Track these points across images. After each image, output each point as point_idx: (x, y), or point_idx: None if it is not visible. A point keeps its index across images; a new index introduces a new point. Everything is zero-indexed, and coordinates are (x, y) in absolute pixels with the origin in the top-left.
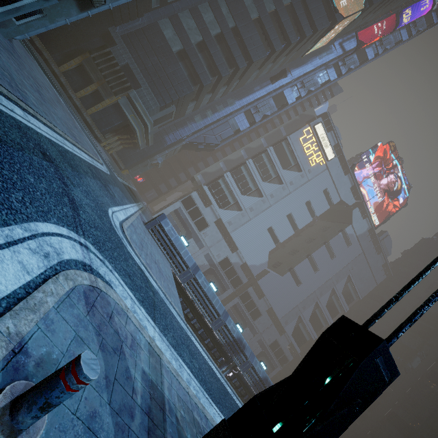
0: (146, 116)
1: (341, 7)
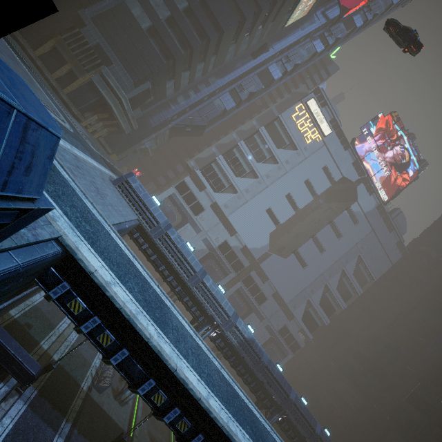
0: (119, 90)
1: None
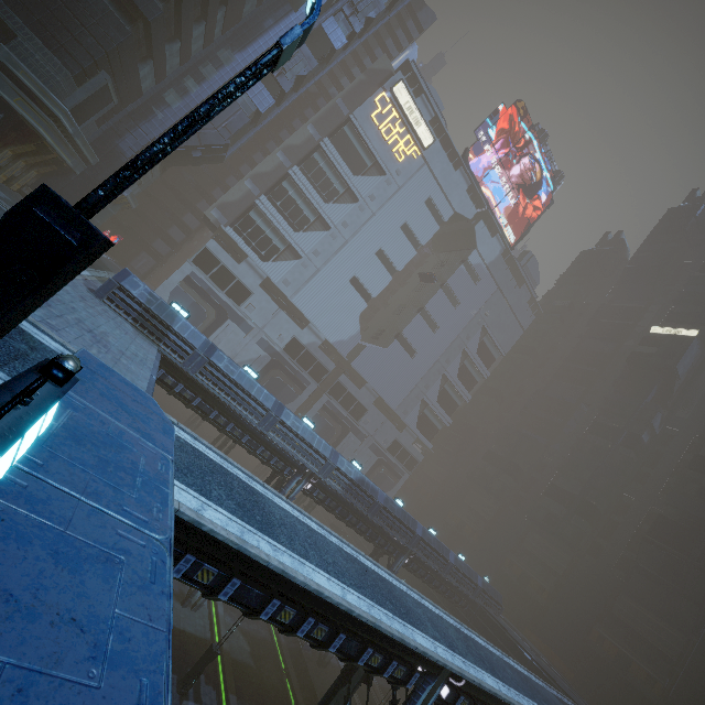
0: (48, 96)
1: None
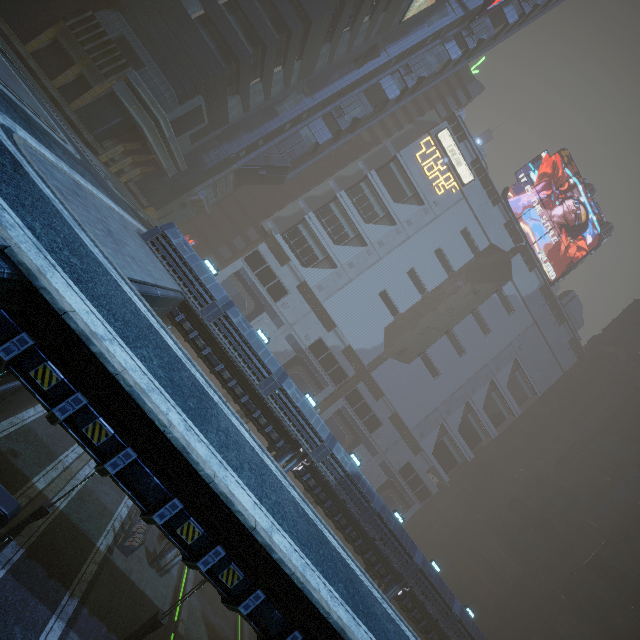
0: (155, 106)
1: None
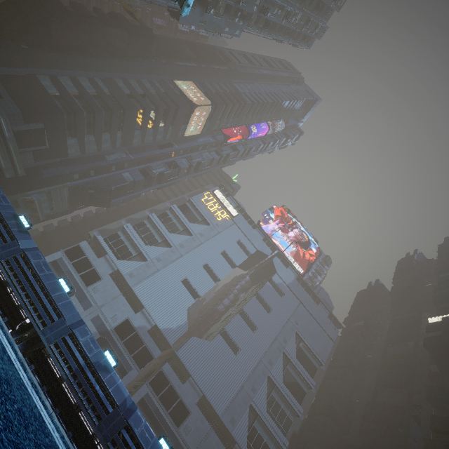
0: (1, 112)
1: (196, 103)
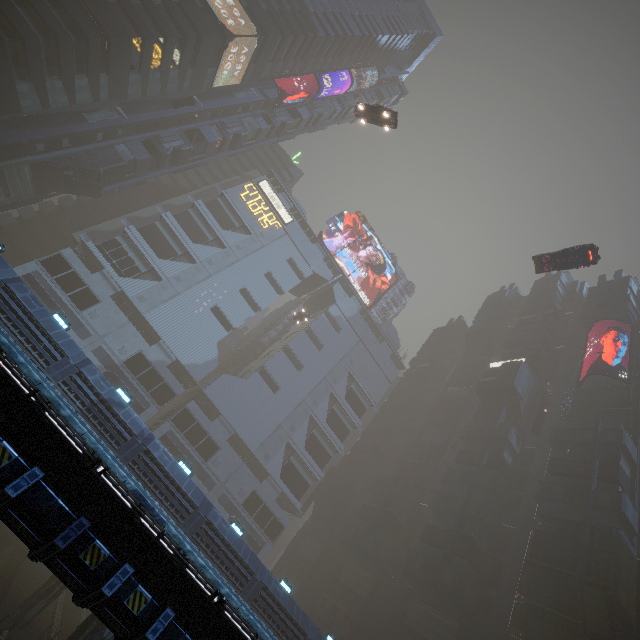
0: None
1: (232, 29)
